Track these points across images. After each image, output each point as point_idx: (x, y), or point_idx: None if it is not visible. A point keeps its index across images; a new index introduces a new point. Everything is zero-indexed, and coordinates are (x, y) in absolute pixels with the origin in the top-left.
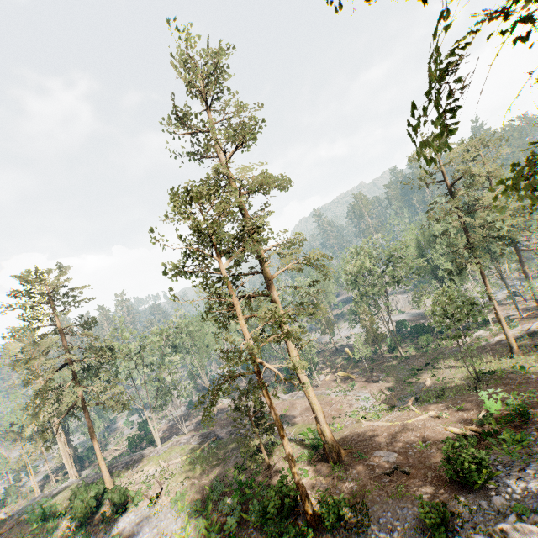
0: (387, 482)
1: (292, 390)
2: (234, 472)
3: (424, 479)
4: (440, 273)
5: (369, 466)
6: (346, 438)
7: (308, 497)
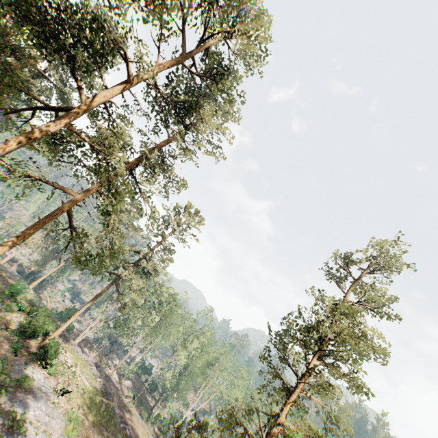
0: None
1: None
2: None
3: None
4: None
5: None
6: None
7: None
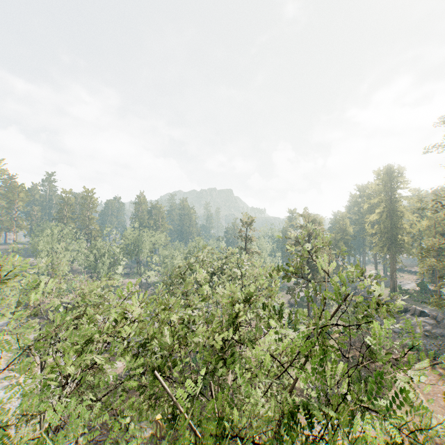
0: None
1: None
2: None
3: None
4: None
5: None
6: None
7: None
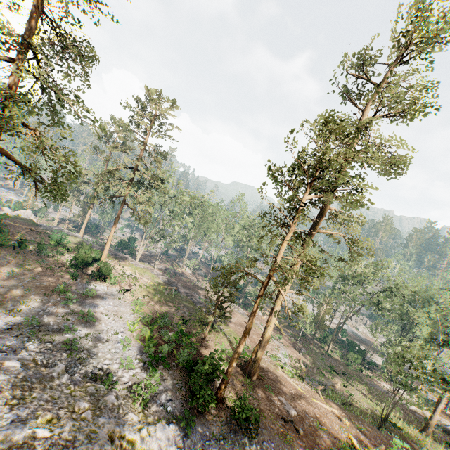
0: (281, 424)
1: (235, 303)
2: (179, 320)
3: (310, 448)
4: (415, 329)
5: (272, 402)
6: (263, 368)
7: (227, 383)
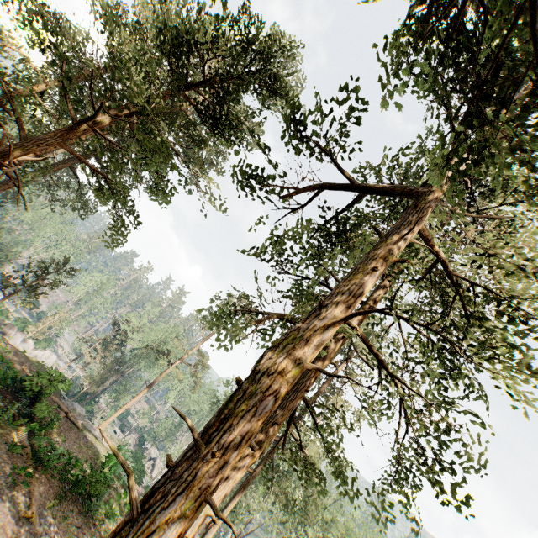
0: None
1: None
2: None
3: None
4: None
5: None
6: None
7: None
